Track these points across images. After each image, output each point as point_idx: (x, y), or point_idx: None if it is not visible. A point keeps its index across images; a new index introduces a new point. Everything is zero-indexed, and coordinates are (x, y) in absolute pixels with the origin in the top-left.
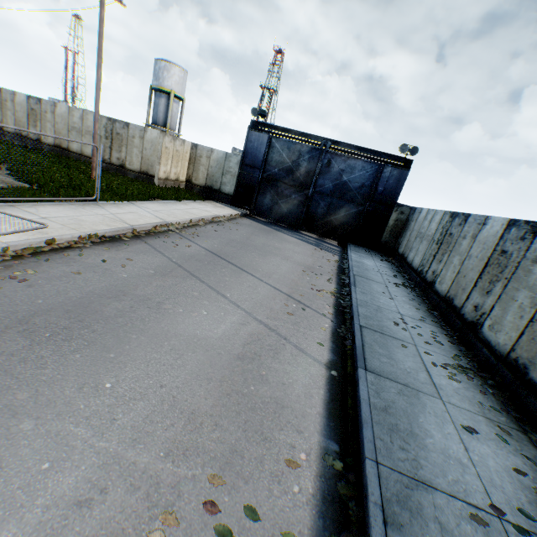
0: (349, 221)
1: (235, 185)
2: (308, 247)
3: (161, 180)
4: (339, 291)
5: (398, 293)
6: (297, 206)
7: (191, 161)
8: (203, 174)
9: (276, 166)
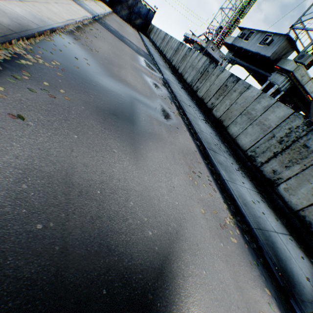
0: (140, 25)
1: None
2: (132, 28)
3: None
4: (140, 36)
5: (147, 40)
6: (127, 15)
7: None
8: None
9: None
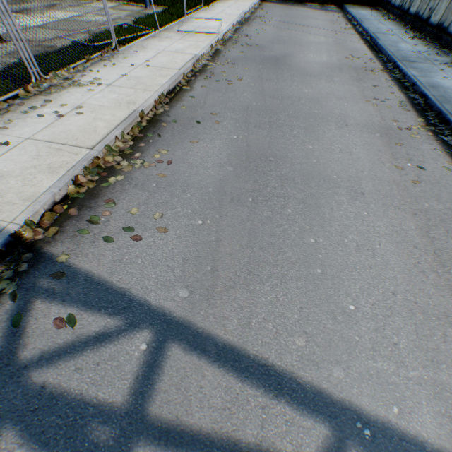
0: None
1: None
2: (320, 13)
3: None
4: (354, 28)
5: (385, 23)
6: None
7: None
8: None
9: None
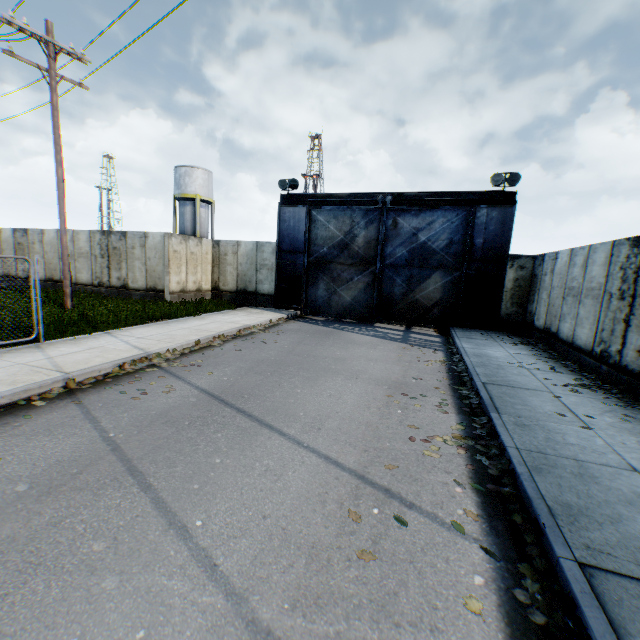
0: (444, 296)
1: (275, 281)
2: (390, 346)
3: (175, 294)
4: (468, 430)
5: (585, 407)
6: (364, 291)
7: (215, 263)
8: (232, 276)
9: (324, 244)
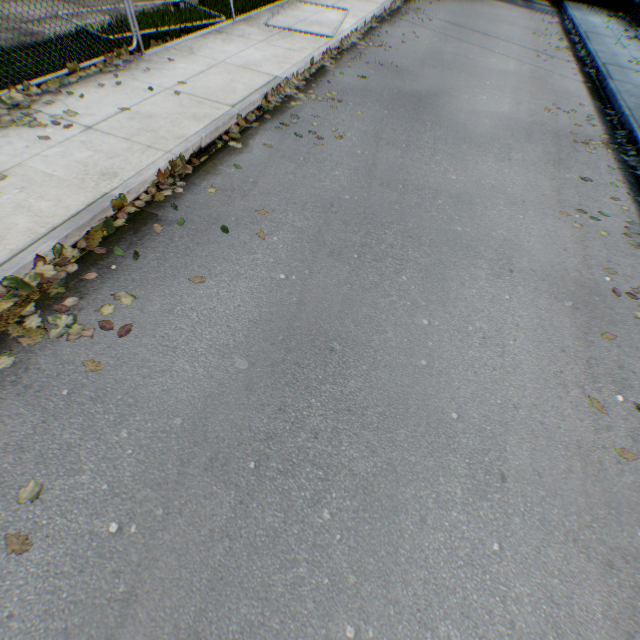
0: None
1: None
2: (521, 12)
3: None
4: (572, 49)
5: (629, 45)
6: None
7: None
8: None
9: None
